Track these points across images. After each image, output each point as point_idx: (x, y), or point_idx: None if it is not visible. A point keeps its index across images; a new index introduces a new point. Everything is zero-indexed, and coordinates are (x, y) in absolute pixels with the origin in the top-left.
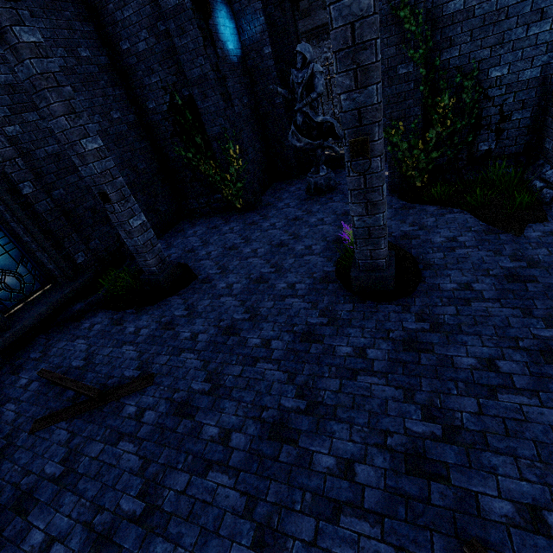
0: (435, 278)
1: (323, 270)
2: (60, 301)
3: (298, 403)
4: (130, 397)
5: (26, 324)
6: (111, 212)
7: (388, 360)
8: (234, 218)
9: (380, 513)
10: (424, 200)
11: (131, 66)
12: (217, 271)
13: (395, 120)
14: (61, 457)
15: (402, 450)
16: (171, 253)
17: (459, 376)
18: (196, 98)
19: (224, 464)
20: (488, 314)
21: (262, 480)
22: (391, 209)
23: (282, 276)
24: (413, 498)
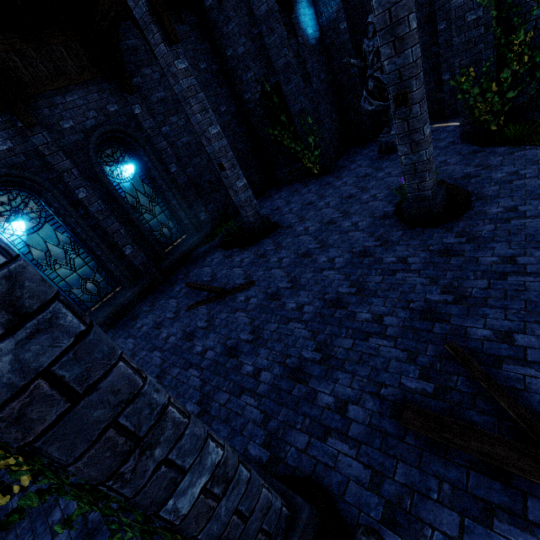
0: (483, 206)
1: (383, 211)
2: (193, 245)
3: (350, 290)
4: (241, 292)
5: (175, 257)
6: (225, 177)
7: (423, 263)
8: (312, 182)
9: (396, 337)
10: (496, 142)
11: (233, 67)
12: (297, 220)
13: (464, 67)
14: (205, 320)
15: (419, 309)
16: (262, 212)
17: (479, 268)
18: (281, 84)
19: (299, 319)
20: (524, 227)
21: (322, 325)
22: (459, 155)
23: (348, 218)
24: (420, 330)
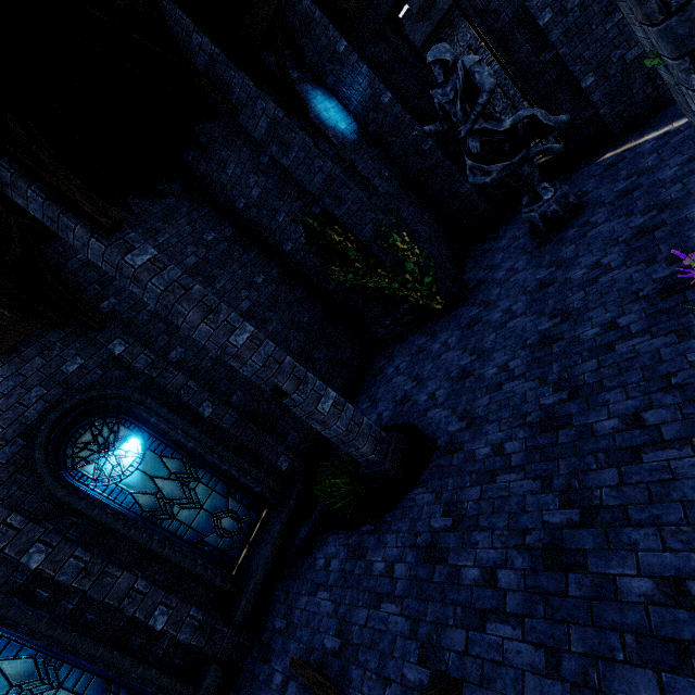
0: None
1: (689, 363)
2: (282, 533)
3: None
4: None
5: (257, 580)
6: (293, 406)
7: None
8: (440, 325)
9: None
10: None
11: (254, 219)
12: (461, 425)
13: None
14: None
15: None
16: (380, 412)
17: None
18: (331, 209)
19: None
20: None
21: None
22: None
23: (592, 402)
24: None
